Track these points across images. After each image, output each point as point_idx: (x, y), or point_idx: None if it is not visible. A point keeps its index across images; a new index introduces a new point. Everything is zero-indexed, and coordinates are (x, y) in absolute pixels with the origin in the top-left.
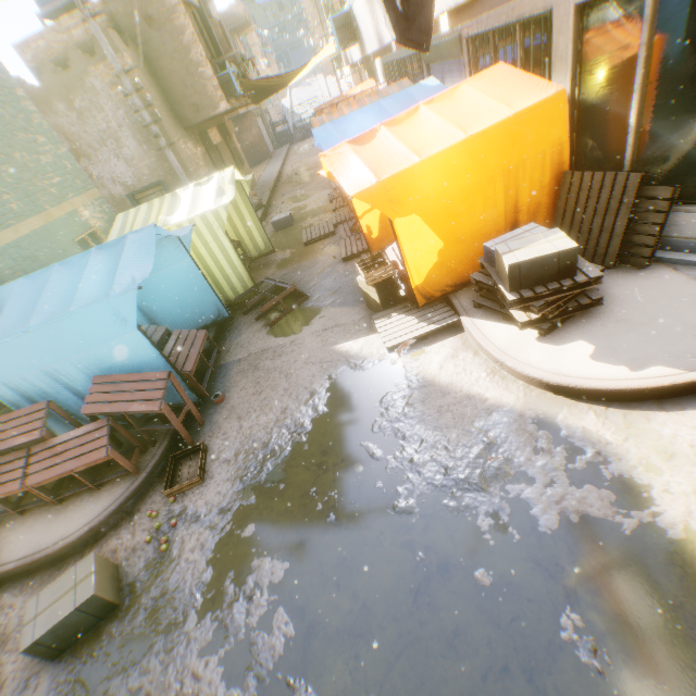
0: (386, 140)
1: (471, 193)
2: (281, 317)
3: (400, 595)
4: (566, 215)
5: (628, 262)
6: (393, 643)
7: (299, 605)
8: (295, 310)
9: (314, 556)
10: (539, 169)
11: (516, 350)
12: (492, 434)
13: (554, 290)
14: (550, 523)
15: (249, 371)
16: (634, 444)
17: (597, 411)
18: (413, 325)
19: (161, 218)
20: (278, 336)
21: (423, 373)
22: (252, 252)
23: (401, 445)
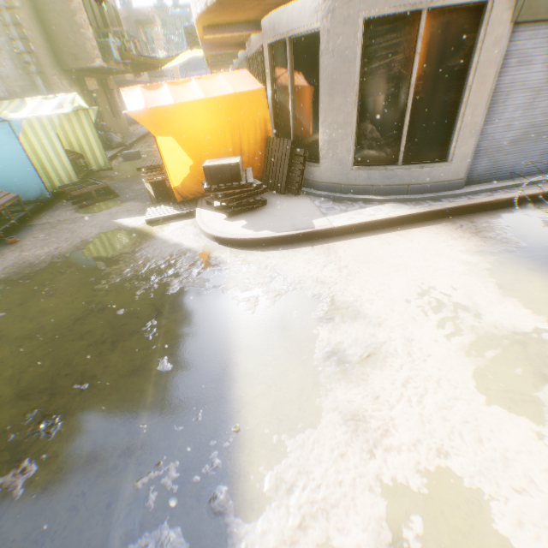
0: (164, 91)
1: (210, 134)
2: (92, 203)
3: (68, 321)
4: (268, 162)
5: (291, 192)
6: (48, 339)
7: (0, 330)
8: (105, 201)
9: (27, 309)
10: (254, 131)
11: (210, 222)
12: (174, 259)
13: (228, 187)
14: (173, 291)
15: (49, 229)
16: (238, 262)
17: (233, 251)
18: (169, 211)
19: (6, 113)
20: (83, 213)
21: (159, 234)
22: (94, 166)
23: (121, 263)
